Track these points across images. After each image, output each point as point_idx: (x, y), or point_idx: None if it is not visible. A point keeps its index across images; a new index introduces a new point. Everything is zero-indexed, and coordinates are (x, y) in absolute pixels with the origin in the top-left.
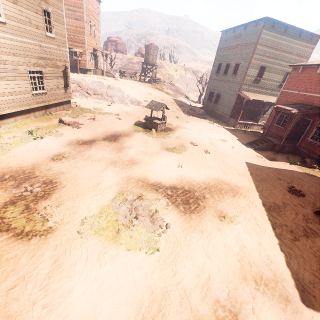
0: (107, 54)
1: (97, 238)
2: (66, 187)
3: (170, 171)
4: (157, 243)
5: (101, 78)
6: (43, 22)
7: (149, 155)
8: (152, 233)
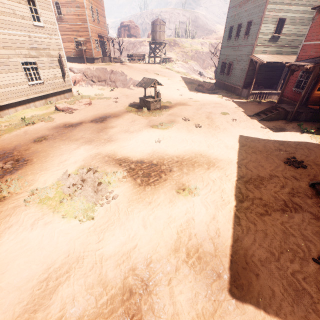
0: (112, 39)
1: (40, 207)
2: (35, 163)
3: (145, 146)
4: (96, 212)
5: (105, 65)
6: (29, 11)
7: (130, 132)
8: (93, 203)
